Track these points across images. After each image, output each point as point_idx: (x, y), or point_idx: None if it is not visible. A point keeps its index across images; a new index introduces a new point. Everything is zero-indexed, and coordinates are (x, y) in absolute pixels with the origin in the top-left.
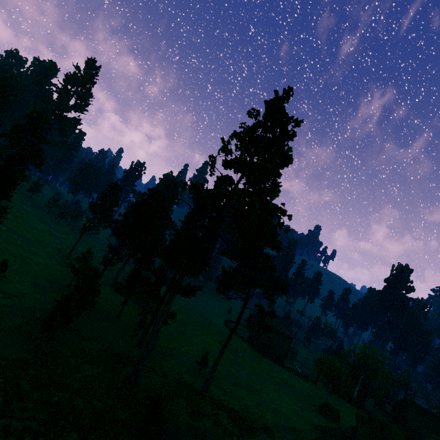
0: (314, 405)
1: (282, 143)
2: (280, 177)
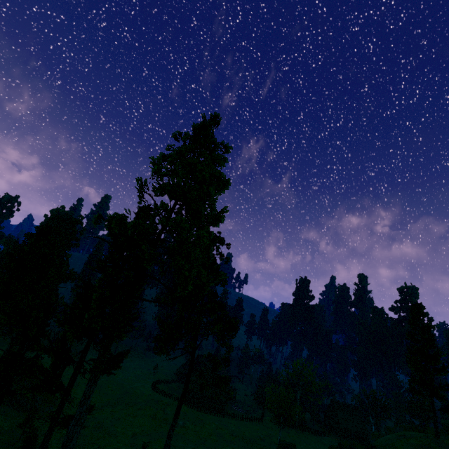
0: None
1: (215, 168)
2: (215, 204)
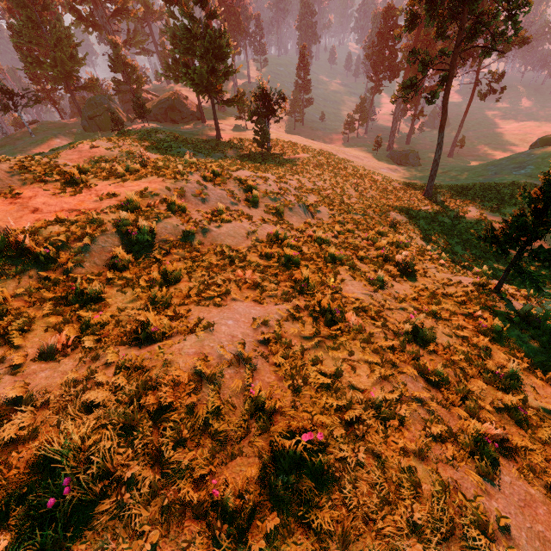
0: None
1: None
2: None
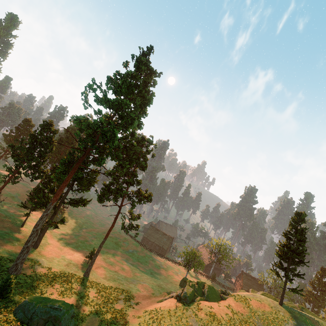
0: (178, 281)
1: (147, 89)
2: (147, 115)
